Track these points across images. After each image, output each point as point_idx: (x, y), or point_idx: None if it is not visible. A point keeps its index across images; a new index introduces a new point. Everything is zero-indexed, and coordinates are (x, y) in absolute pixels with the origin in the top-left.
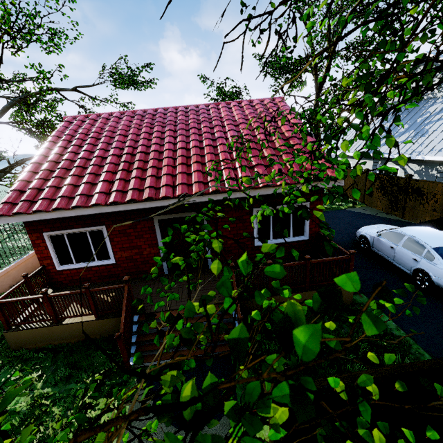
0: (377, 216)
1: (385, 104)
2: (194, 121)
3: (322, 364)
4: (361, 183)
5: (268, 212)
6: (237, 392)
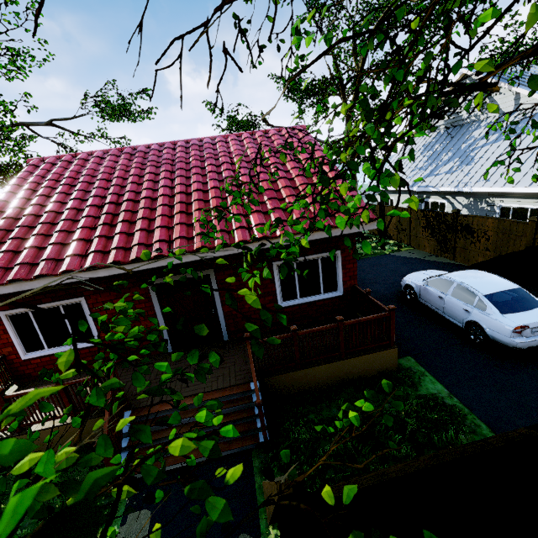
0: (425, 260)
1: (394, 134)
2: (197, 158)
3: (362, 451)
4: (406, 222)
5: (266, 274)
6: (259, 499)
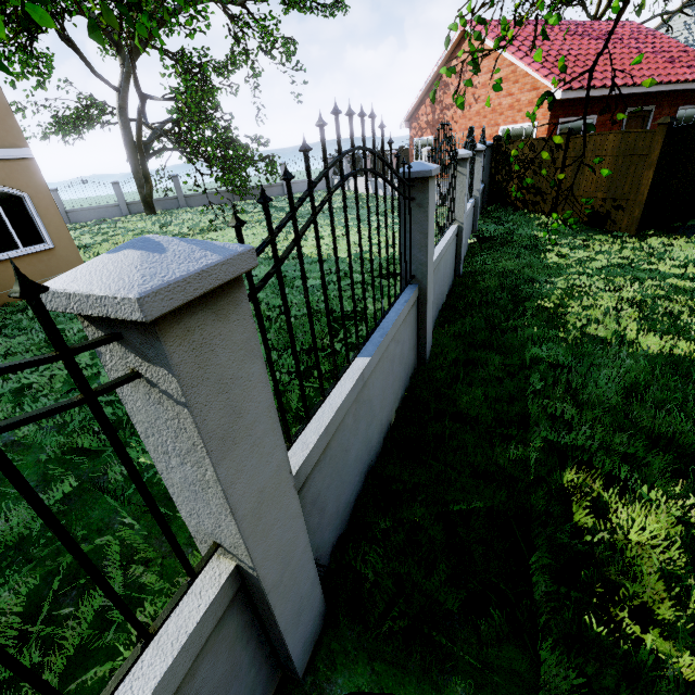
0: None
1: None
2: (599, 34)
3: None
4: None
5: None
6: None
